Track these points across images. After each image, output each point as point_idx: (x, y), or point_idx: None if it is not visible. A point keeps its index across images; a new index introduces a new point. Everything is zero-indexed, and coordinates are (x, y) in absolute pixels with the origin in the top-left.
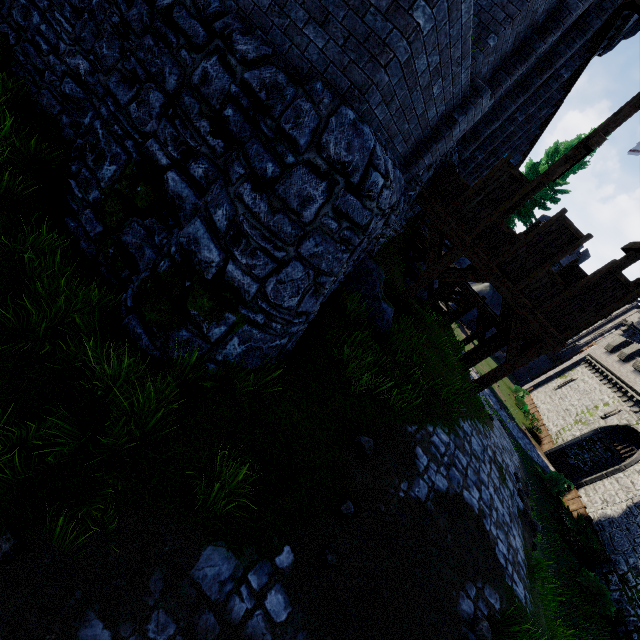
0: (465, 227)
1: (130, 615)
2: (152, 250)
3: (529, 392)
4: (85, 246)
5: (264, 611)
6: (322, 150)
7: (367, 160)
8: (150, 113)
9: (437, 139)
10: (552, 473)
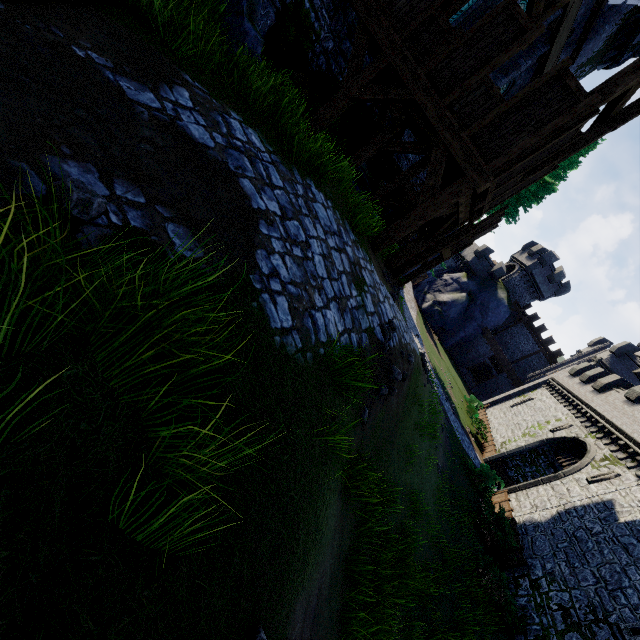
0: (397, 25)
1: None
2: None
3: (485, 408)
4: None
5: None
6: None
7: None
8: None
9: None
10: (483, 467)
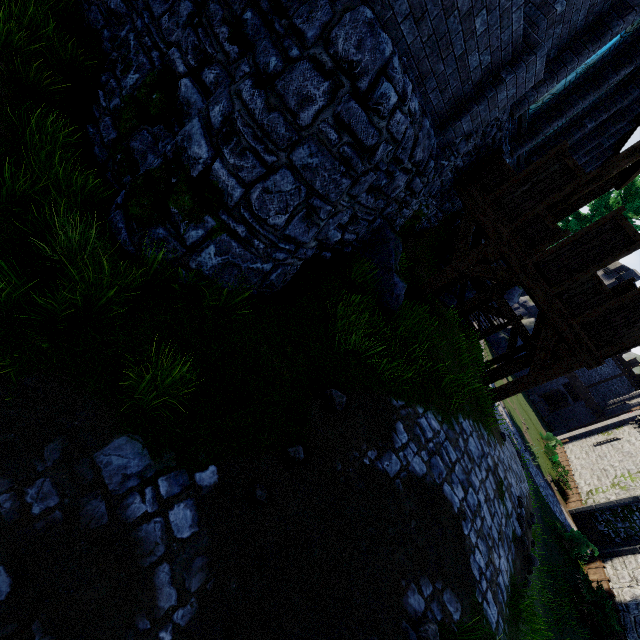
0: (504, 218)
1: (12, 472)
2: (154, 156)
3: (563, 443)
4: (98, 151)
5: (165, 521)
6: (330, 46)
7: (379, 65)
8: (178, 22)
9: (479, 100)
10: (574, 532)
